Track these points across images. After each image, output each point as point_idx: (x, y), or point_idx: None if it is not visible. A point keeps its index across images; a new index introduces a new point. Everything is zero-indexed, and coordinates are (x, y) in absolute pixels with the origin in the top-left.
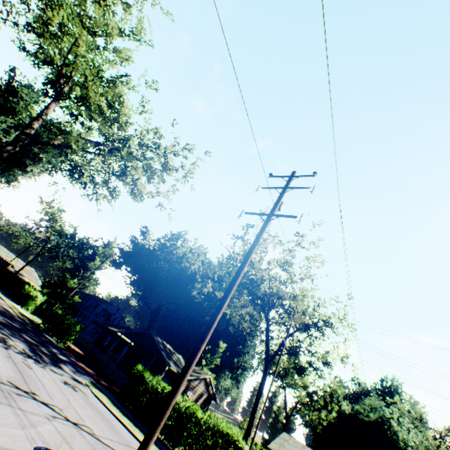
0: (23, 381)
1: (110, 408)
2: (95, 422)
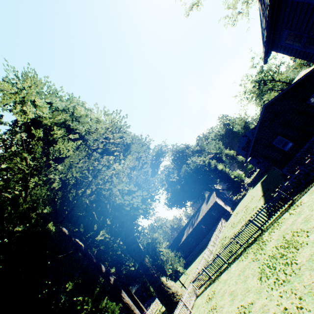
0: None
1: None
2: None
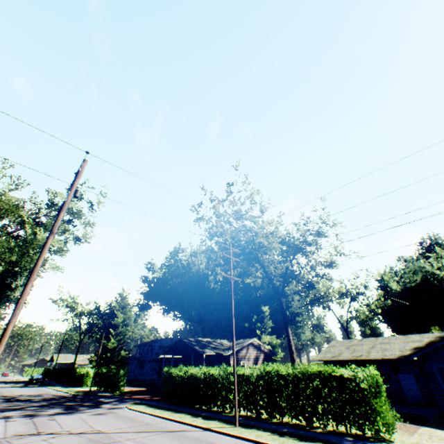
0: (34, 429)
1: (141, 410)
2: (110, 425)
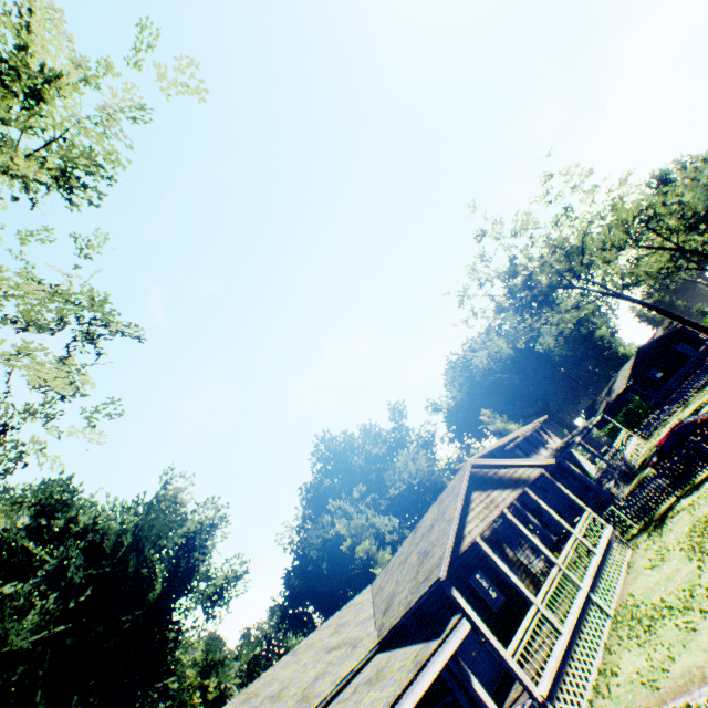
0: None
1: None
2: None
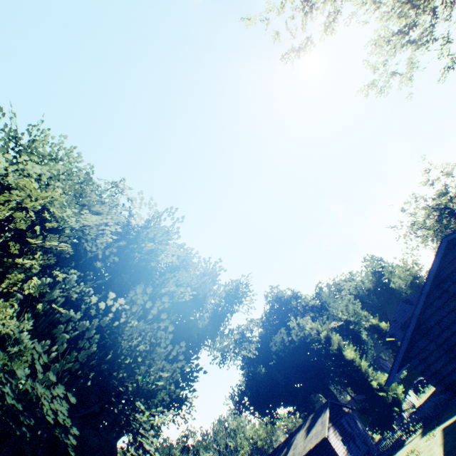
0: None
1: None
2: None
